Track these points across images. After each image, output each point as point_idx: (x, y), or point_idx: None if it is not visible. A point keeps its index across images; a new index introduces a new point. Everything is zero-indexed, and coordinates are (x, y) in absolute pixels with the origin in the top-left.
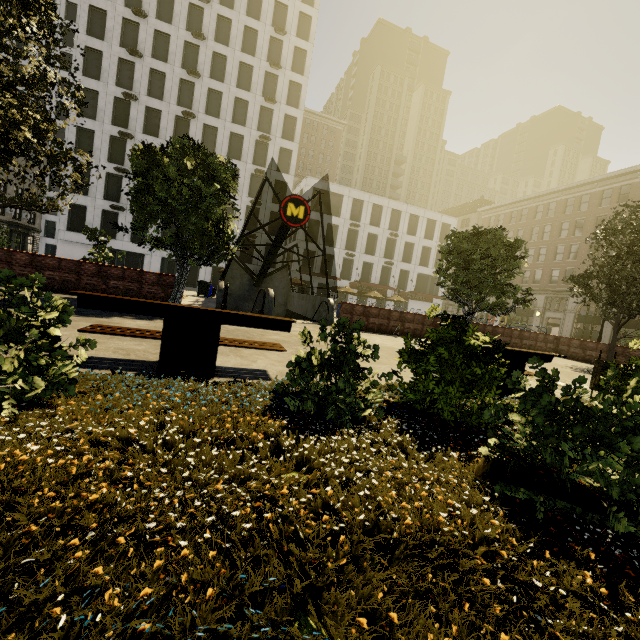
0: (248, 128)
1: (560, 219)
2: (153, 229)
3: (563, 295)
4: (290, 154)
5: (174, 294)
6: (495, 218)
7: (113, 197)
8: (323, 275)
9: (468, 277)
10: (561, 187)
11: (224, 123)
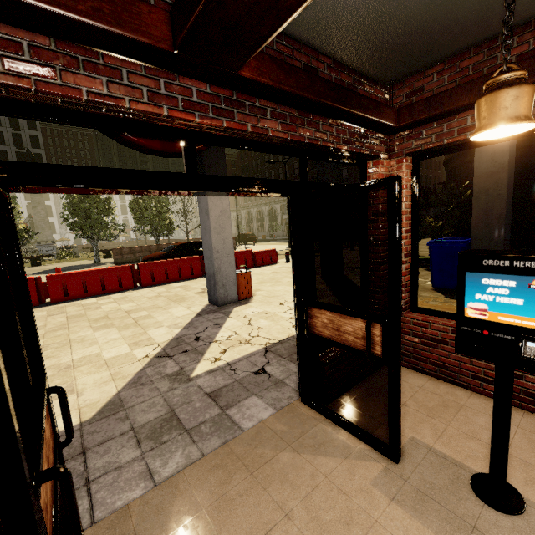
0: None
1: None
2: None
3: None
4: None
5: None
6: None
7: None
8: None
9: None
10: None
11: None
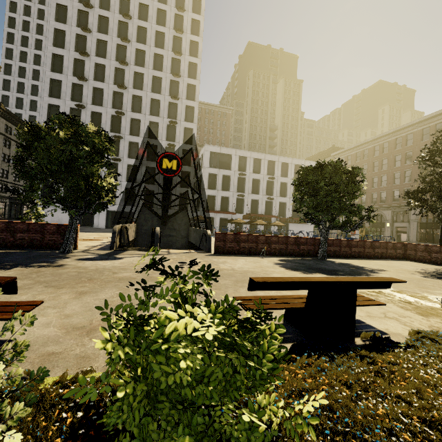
0: (161, 117)
1: (393, 153)
2: None
3: (405, 209)
4: (192, 131)
5: (66, 240)
6: (345, 159)
7: None
8: (222, 212)
9: (317, 202)
10: (390, 131)
11: (144, 116)
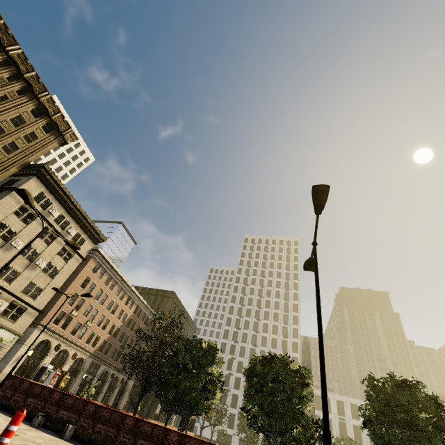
0: None
1: None
2: (237, 420)
3: None
4: None
5: None
6: None
7: (223, 402)
8: None
9: None
10: None
11: None
